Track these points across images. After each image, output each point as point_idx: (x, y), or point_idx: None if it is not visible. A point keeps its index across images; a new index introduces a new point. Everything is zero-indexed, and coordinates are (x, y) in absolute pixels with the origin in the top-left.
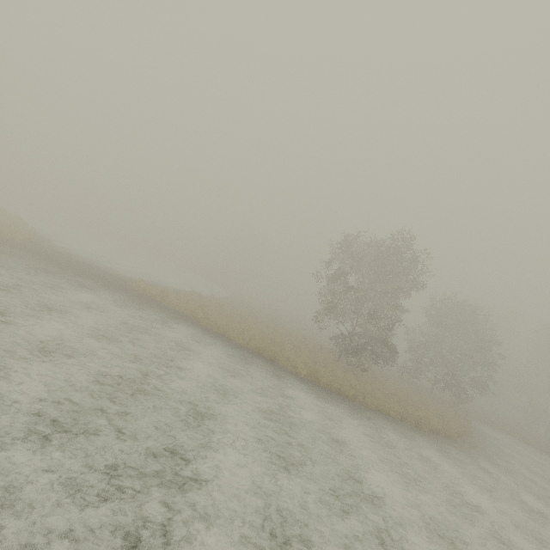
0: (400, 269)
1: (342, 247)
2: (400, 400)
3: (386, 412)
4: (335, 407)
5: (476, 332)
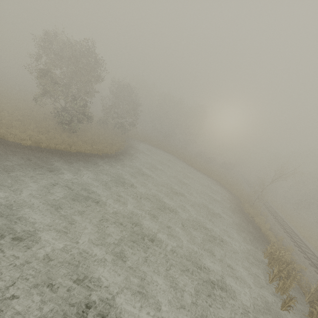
0: (87, 68)
1: (44, 42)
2: (92, 142)
3: (82, 151)
4: (51, 159)
5: (132, 101)
